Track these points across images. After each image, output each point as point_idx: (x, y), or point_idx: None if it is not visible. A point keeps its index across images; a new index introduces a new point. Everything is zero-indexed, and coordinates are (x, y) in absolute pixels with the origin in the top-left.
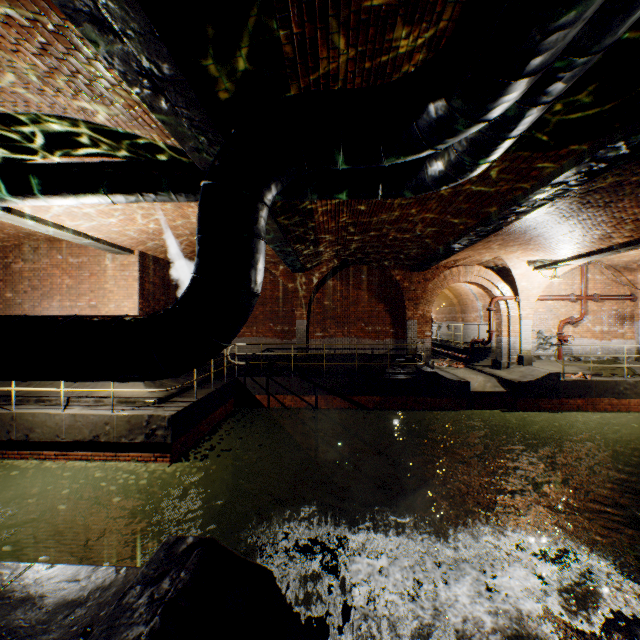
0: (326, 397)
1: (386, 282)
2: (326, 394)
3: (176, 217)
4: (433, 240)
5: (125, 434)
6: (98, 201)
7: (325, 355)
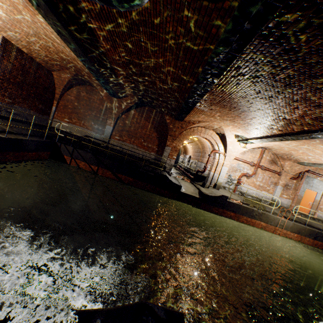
0: (104, 169)
1: (162, 122)
2: (104, 168)
3: (12, 8)
4: (179, 94)
5: None
6: None
7: (116, 150)
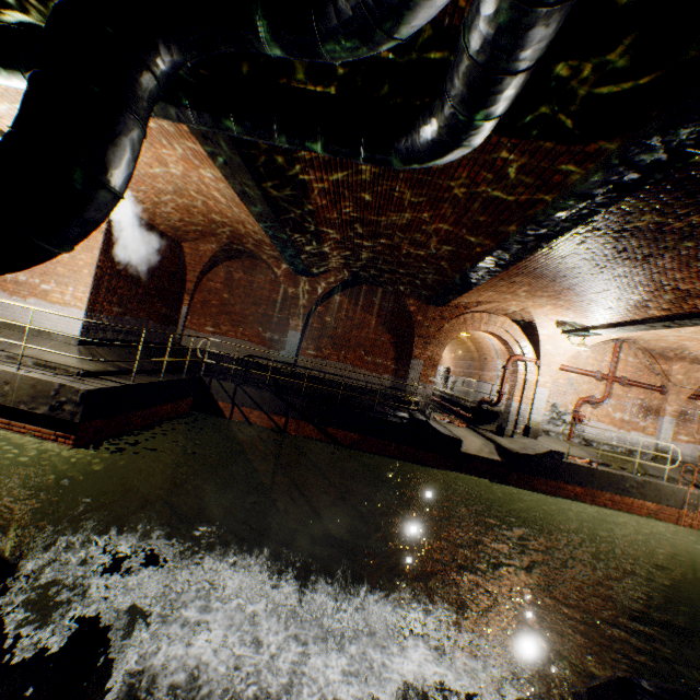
0: (298, 422)
1: (399, 311)
2: (299, 418)
3: (151, 160)
4: (449, 264)
5: (26, 400)
6: (13, 81)
7: (313, 377)
